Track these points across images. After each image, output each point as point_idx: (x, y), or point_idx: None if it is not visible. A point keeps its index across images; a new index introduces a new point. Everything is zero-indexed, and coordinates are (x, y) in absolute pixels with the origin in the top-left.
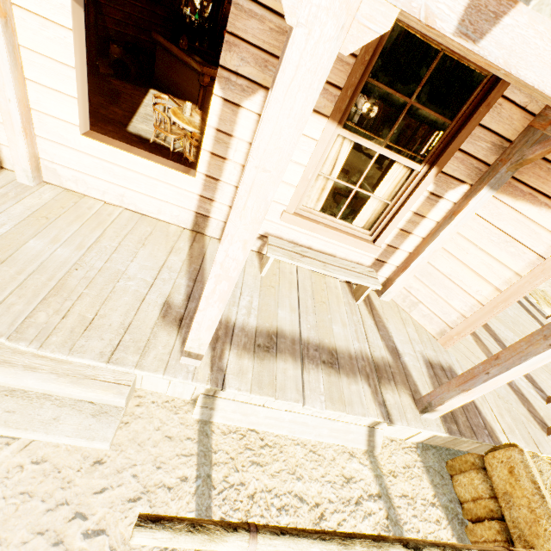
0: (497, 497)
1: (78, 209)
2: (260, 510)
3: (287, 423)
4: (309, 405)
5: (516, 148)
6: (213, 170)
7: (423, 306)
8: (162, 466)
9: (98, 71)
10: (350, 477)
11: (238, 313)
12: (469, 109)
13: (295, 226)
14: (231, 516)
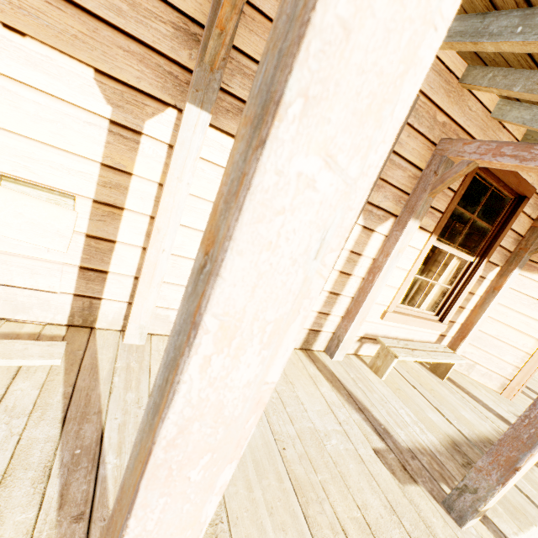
0: None
1: None
2: None
3: None
4: None
5: (531, 241)
6: (337, 287)
7: (480, 367)
8: None
9: None
10: None
11: (417, 434)
12: (503, 219)
13: (389, 322)
14: None
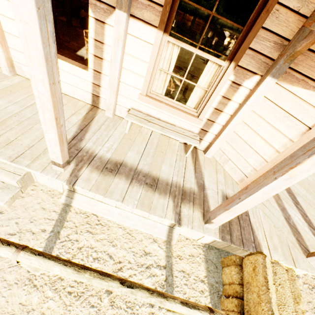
0: (243, 284)
1: (30, 88)
2: (82, 256)
3: (116, 214)
4: (124, 204)
5: (291, 44)
6: (97, 67)
7: (231, 162)
8: (34, 221)
9: (71, 24)
10: (149, 252)
11: (101, 150)
12: (255, 16)
13: (148, 104)
14: (63, 255)
